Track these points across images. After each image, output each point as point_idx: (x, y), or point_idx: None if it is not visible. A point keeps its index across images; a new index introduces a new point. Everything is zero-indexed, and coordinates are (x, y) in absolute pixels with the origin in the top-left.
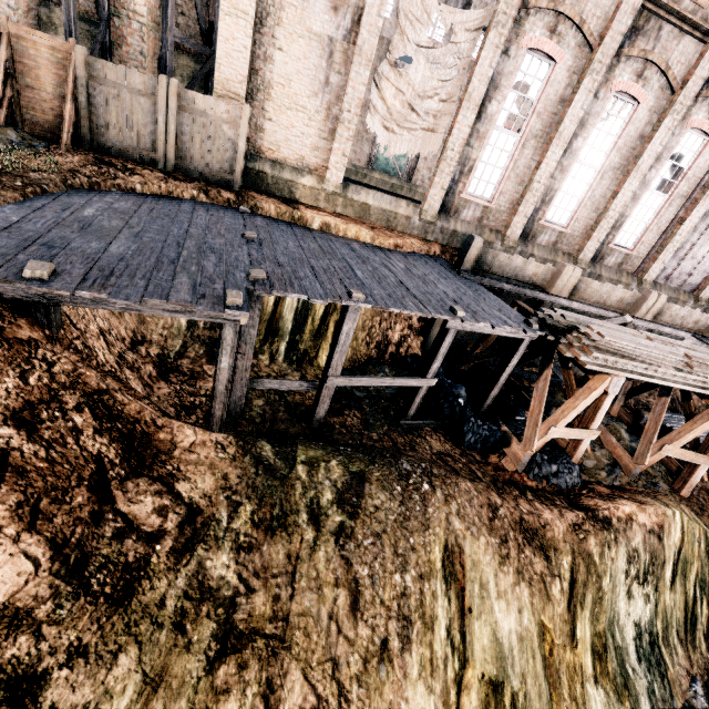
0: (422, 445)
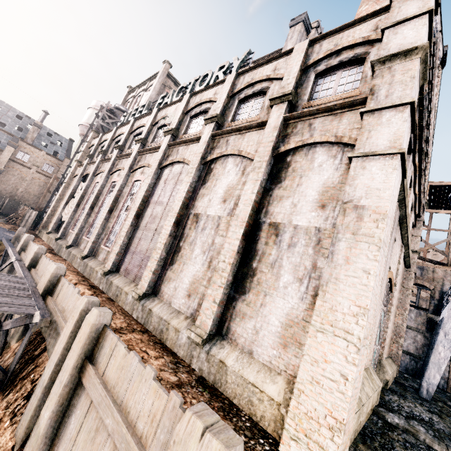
0: None
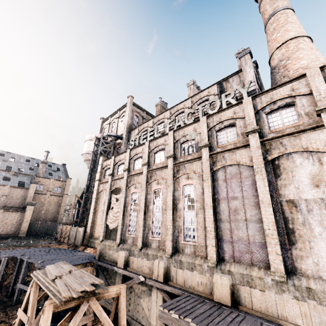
0: (14, 319)
